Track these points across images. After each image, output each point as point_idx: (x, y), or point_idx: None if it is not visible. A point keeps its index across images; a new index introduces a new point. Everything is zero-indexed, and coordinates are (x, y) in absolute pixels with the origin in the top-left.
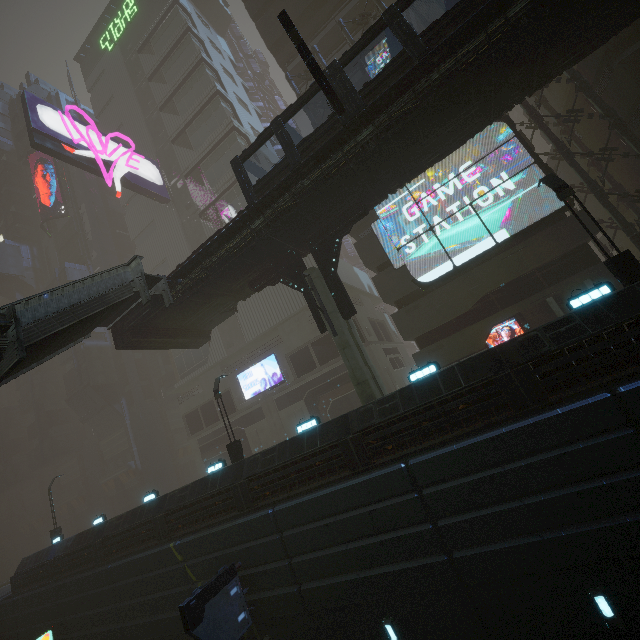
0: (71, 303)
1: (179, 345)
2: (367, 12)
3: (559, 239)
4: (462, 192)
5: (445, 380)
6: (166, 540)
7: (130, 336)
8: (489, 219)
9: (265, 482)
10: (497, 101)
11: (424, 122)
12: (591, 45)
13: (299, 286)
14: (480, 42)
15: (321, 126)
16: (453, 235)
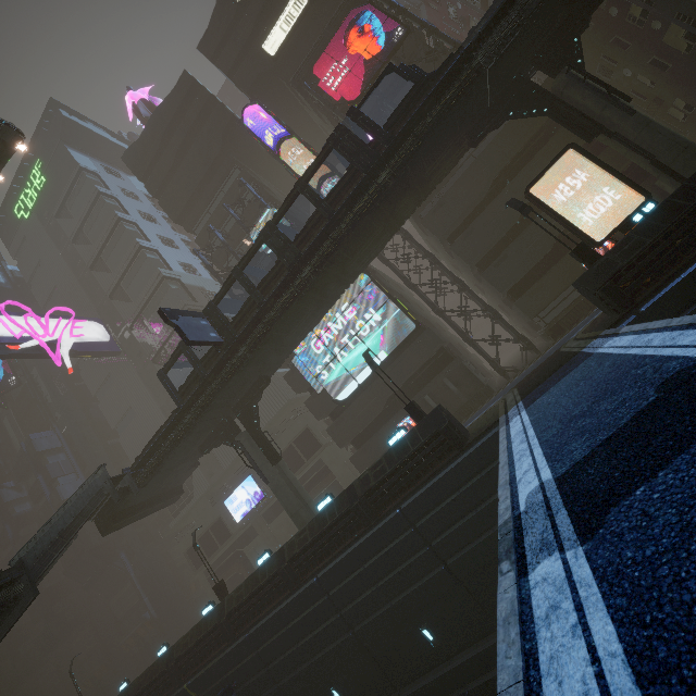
0: (59, 530)
1: (157, 509)
2: (242, 198)
3: (420, 351)
4: (348, 326)
5: (329, 512)
6: (181, 683)
7: (112, 523)
8: (371, 344)
9: (241, 613)
10: (329, 297)
11: (281, 331)
12: (375, 253)
13: (237, 445)
14: (292, 291)
15: (213, 347)
16: (351, 360)
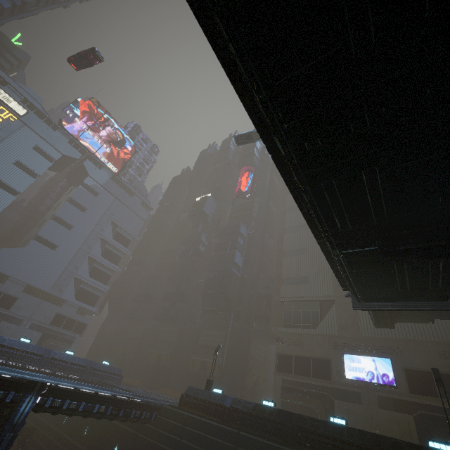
0: None
1: (379, 321)
2: None
3: None
4: None
5: None
6: None
7: None
8: None
9: None
10: None
11: None
12: None
13: None
14: None
15: None
16: None
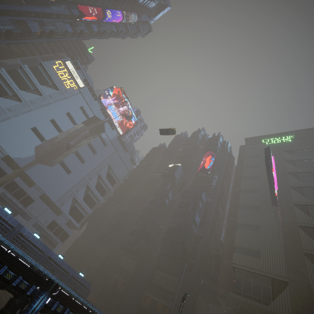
0: None
1: None
2: None
3: None
4: None
5: None
6: None
7: None
8: None
9: None
10: None
11: None
12: None
13: None
14: None
15: None
16: None
